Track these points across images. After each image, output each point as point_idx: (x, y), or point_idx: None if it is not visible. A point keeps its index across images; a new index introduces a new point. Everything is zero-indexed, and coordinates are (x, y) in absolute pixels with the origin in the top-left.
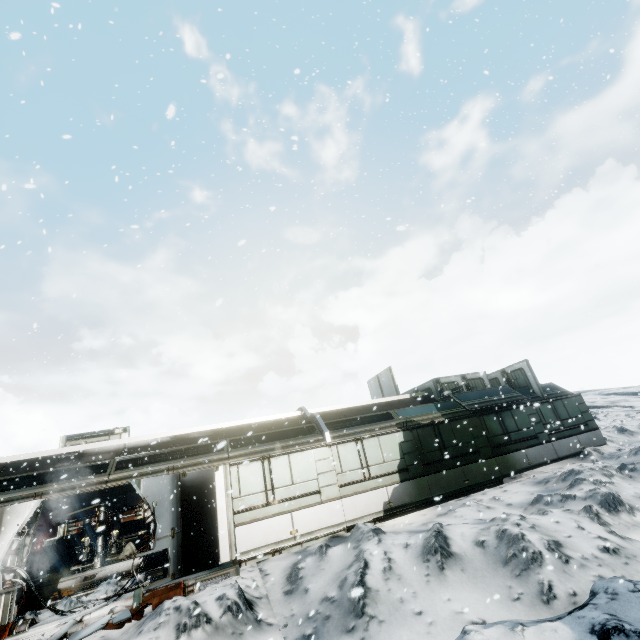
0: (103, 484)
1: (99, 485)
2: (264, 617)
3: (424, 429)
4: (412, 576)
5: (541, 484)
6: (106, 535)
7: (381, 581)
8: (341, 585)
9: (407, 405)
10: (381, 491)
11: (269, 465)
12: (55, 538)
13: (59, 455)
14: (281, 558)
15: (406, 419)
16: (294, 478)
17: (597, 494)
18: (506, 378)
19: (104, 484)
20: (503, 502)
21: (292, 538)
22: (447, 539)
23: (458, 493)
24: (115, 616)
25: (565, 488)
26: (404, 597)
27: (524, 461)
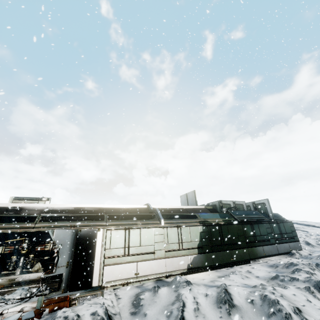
0: (31, 228)
1: (28, 229)
2: None
3: (213, 226)
4: (211, 316)
5: (273, 267)
6: (26, 256)
7: (193, 317)
8: (168, 316)
9: (203, 212)
10: (187, 257)
11: (129, 233)
12: None
13: (8, 207)
14: (128, 289)
15: (204, 219)
16: (141, 243)
17: (312, 280)
18: (254, 206)
19: (31, 229)
20: (253, 274)
21: (135, 277)
22: (230, 295)
23: (227, 265)
24: (24, 314)
25: (289, 272)
26: None
27: (262, 252)
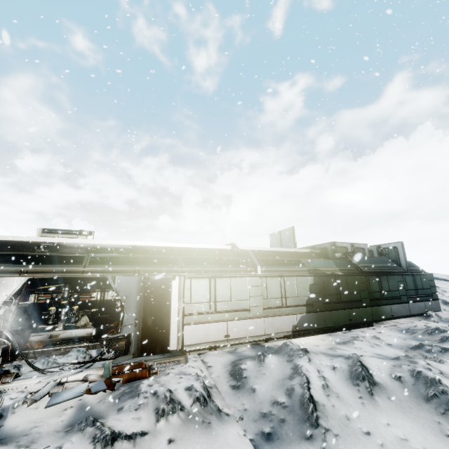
0: (80, 273)
1: (76, 274)
2: (220, 407)
3: (328, 278)
4: (347, 396)
5: (407, 333)
6: (68, 308)
7: (324, 396)
8: (289, 393)
9: (309, 257)
10: (292, 317)
11: (214, 283)
12: (26, 302)
13: (39, 242)
14: (217, 354)
15: (314, 268)
16: (232, 296)
17: None
18: (380, 252)
19: (80, 274)
20: (383, 341)
21: (225, 340)
22: (368, 369)
23: (343, 327)
24: (92, 385)
25: (436, 341)
26: (348, 415)
27: (389, 313)
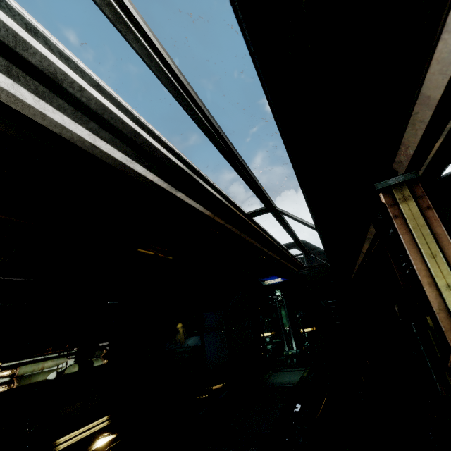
0: None
1: None
2: None
3: None
4: None
5: None
6: None
7: None
8: None
9: None
10: None
11: None
12: None
13: None
14: None
15: None
16: None
17: None
18: None
19: None
20: None
21: None
22: None
23: None
24: None
25: None
26: None
27: None
